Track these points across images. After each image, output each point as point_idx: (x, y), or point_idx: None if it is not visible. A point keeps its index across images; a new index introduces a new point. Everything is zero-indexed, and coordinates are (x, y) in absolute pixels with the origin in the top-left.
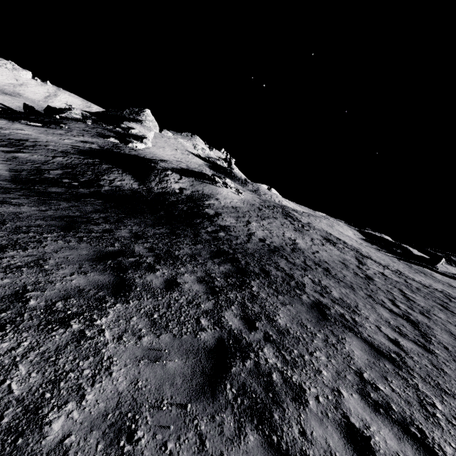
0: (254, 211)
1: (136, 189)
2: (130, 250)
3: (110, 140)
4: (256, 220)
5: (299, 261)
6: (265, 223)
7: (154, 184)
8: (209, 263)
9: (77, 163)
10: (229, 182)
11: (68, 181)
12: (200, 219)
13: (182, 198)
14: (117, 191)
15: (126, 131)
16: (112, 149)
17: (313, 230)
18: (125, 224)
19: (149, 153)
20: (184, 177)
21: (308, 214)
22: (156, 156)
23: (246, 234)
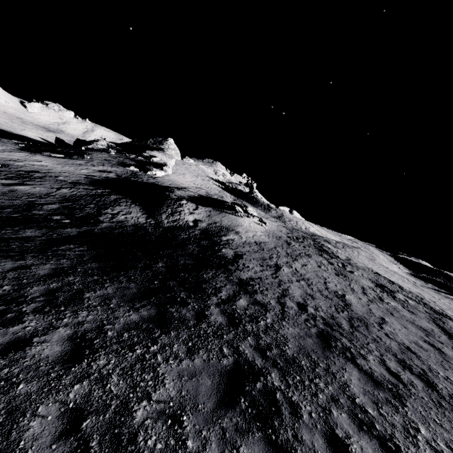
0: (281, 247)
1: (142, 223)
2: (3, 448)
3: (130, 168)
4: (287, 262)
5: (375, 363)
6: (298, 266)
7: (164, 216)
8: (211, 452)
9: (82, 195)
10: (251, 211)
11: (59, 218)
12: (213, 269)
13: (195, 234)
14: (116, 228)
15: (148, 159)
16: (129, 177)
17: (357, 271)
18: (80, 307)
19: (168, 180)
20: (201, 207)
21: (342, 244)
22: (175, 183)
23: (277, 296)
